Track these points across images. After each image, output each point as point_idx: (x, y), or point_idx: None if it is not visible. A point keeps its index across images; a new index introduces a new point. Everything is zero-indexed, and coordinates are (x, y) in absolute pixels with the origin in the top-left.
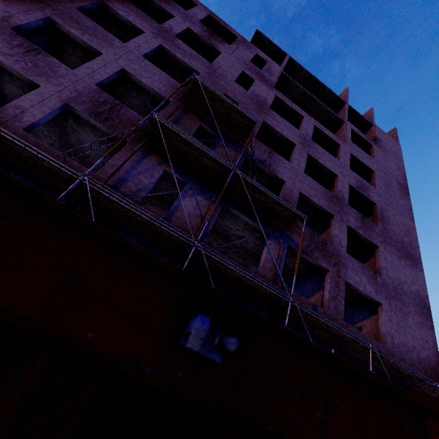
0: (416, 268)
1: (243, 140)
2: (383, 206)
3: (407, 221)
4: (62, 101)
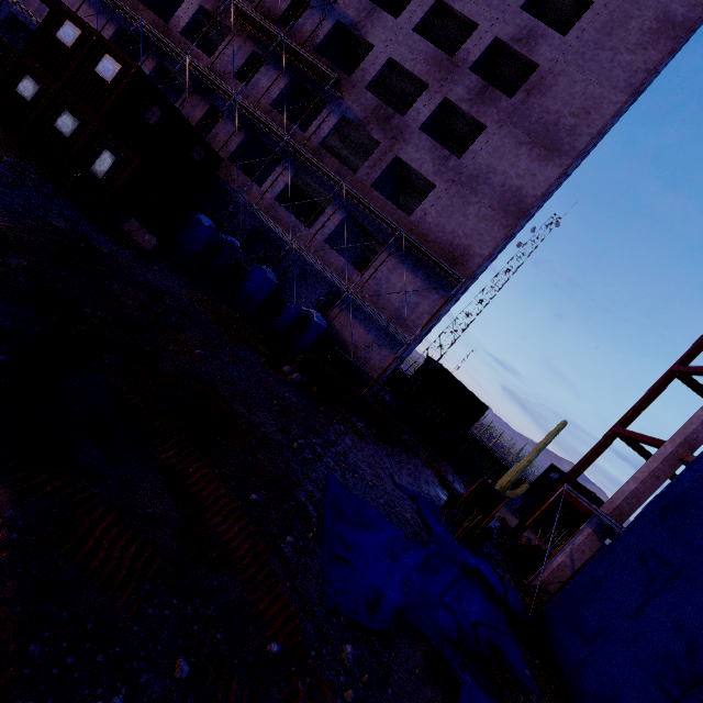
0: (550, 162)
1: (335, 2)
2: (557, 67)
3: (605, 92)
4: (199, 4)
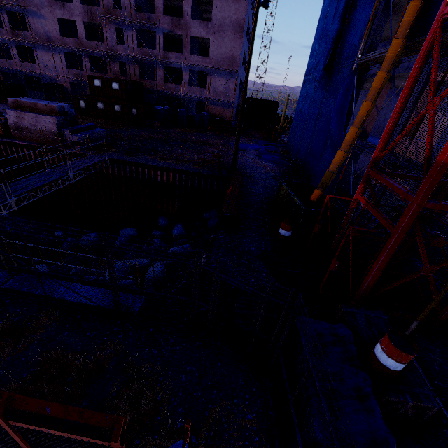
0: (241, 0)
1: None
2: None
3: None
4: (82, 22)
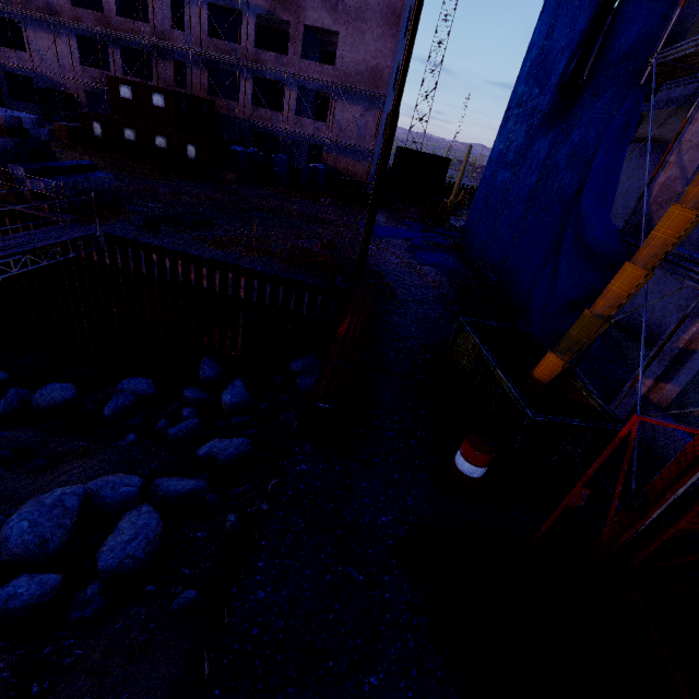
0: None
1: None
2: None
3: None
4: None
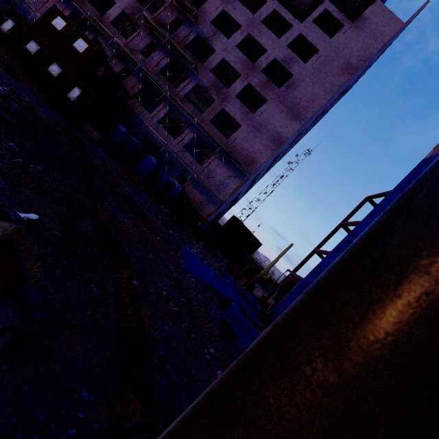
0: (295, 121)
1: (198, 24)
2: (301, 77)
3: (321, 93)
4: (122, 9)
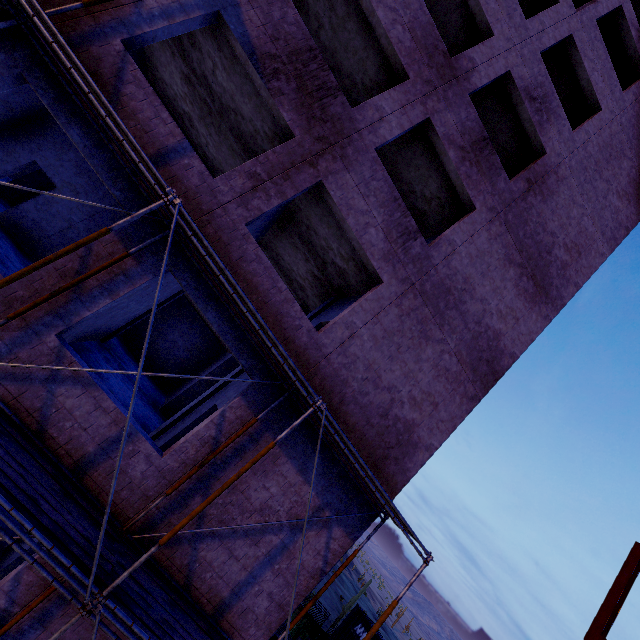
0: (536, 306)
1: None
2: (562, 169)
3: (596, 233)
4: None
